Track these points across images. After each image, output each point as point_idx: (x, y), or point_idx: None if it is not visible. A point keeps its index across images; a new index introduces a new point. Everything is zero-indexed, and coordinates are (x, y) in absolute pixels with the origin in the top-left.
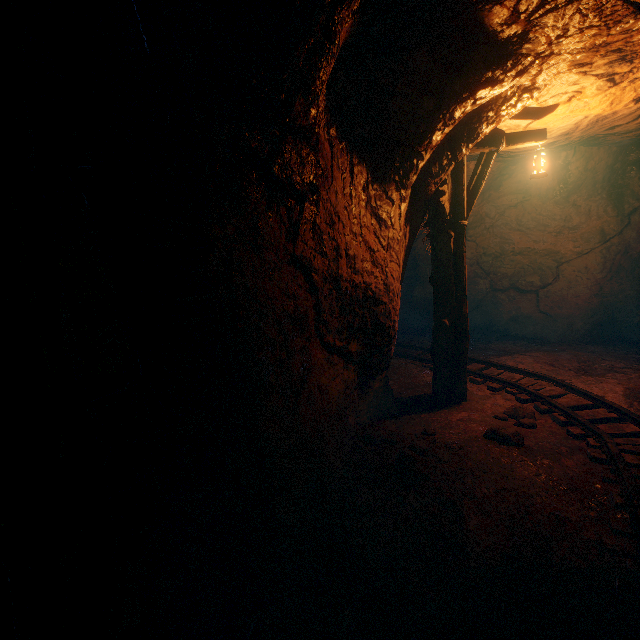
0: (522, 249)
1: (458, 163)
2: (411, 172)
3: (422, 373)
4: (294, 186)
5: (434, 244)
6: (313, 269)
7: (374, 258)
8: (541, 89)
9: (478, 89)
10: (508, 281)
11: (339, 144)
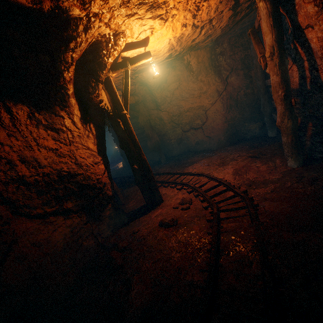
0: (188, 108)
1: (108, 81)
2: (65, 97)
3: None
4: None
5: (113, 128)
6: None
7: (59, 153)
8: (125, 32)
9: (67, 43)
10: (188, 126)
11: None
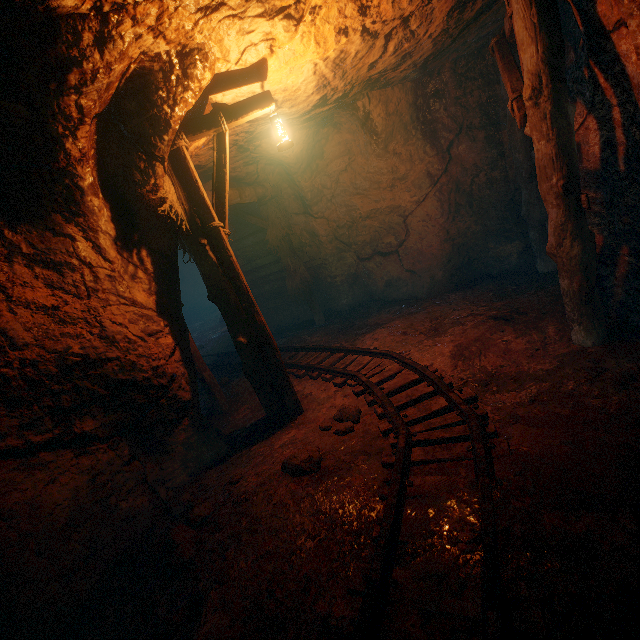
0: (368, 212)
1: (178, 158)
2: (74, 195)
3: None
4: None
5: (193, 258)
6: None
7: (61, 316)
8: (205, 48)
9: (62, 74)
10: (370, 248)
11: None
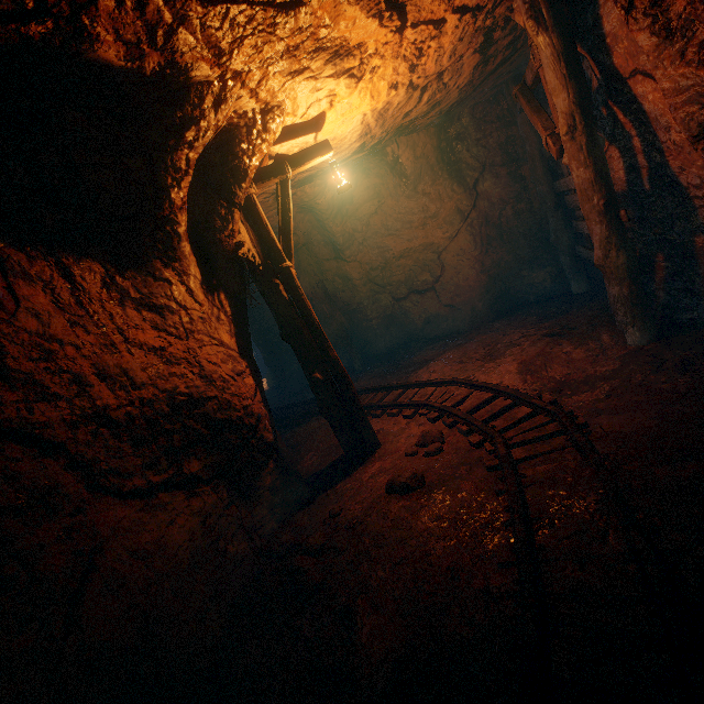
0: (401, 252)
1: (249, 205)
2: (173, 241)
3: None
4: None
5: (266, 299)
6: (37, 425)
7: (167, 356)
8: (283, 105)
9: (181, 132)
10: (405, 287)
11: (20, 252)
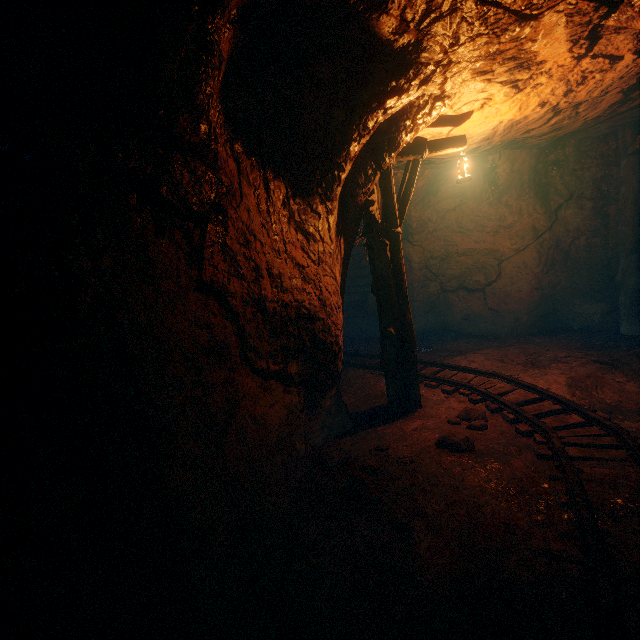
0: (465, 250)
1: (385, 172)
2: (334, 184)
3: (379, 382)
4: (190, 207)
5: (371, 253)
6: (229, 293)
7: (304, 274)
8: (452, 97)
9: (386, 99)
10: (456, 282)
11: (248, 160)
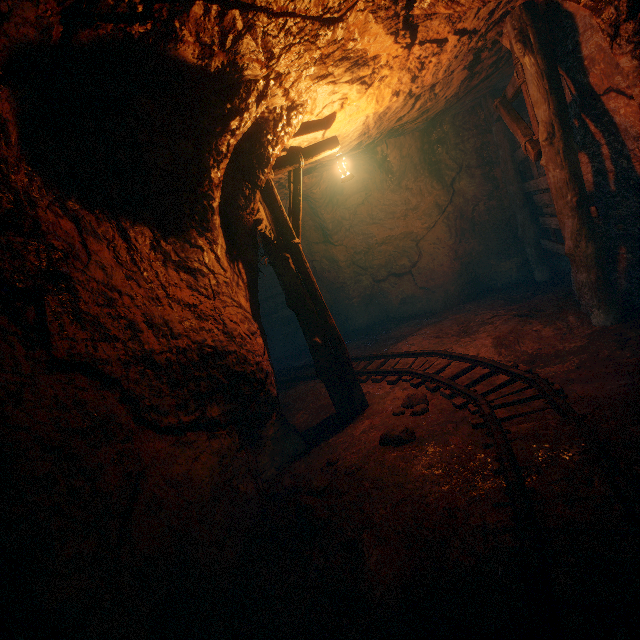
0: (383, 239)
1: (267, 188)
2: (207, 214)
3: None
4: (12, 286)
5: (276, 270)
6: (100, 361)
7: (199, 312)
8: (305, 104)
9: (228, 121)
10: (385, 270)
11: (91, 214)
